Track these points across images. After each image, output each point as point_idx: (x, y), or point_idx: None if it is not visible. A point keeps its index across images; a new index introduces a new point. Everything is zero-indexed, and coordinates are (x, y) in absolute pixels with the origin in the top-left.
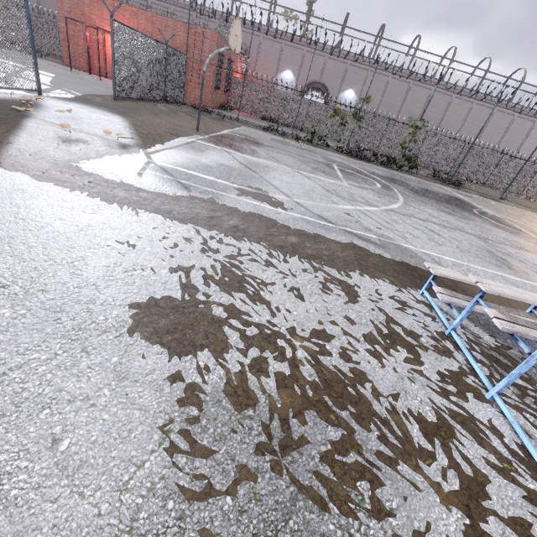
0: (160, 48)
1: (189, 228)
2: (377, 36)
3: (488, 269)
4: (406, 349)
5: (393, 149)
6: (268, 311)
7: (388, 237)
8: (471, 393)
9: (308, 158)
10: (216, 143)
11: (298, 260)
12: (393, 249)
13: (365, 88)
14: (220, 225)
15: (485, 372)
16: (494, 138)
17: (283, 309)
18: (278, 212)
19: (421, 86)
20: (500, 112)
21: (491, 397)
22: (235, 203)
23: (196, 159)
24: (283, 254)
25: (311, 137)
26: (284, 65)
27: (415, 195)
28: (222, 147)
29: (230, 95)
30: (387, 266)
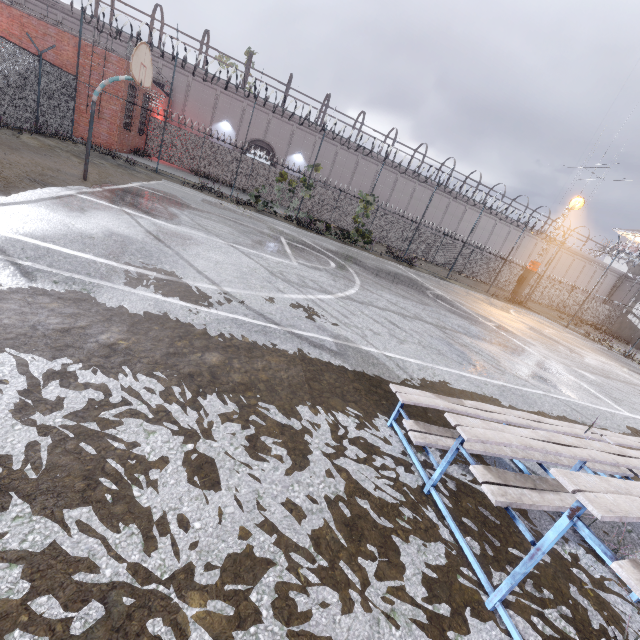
0: (28, 58)
1: (2, 360)
2: (324, 104)
3: (452, 369)
4: (379, 545)
5: (347, 222)
6: (139, 540)
7: (345, 337)
8: (470, 607)
9: (249, 227)
10: (112, 201)
11: (217, 398)
12: (353, 356)
13: (314, 155)
14: (79, 344)
15: (477, 550)
16: (436, 219)
17: (173, 522)
18: (196, 311)
19: (369, 160)
20: (439, 194)
21: (493, 606)
22: (121, 299)
23: (67, 224)
24: (192, 391)
25: (255, 201)
26: (220, 115)
27: (372, 276)
28: (122, 206)
29: (148, 138)
30: (346, 385)
